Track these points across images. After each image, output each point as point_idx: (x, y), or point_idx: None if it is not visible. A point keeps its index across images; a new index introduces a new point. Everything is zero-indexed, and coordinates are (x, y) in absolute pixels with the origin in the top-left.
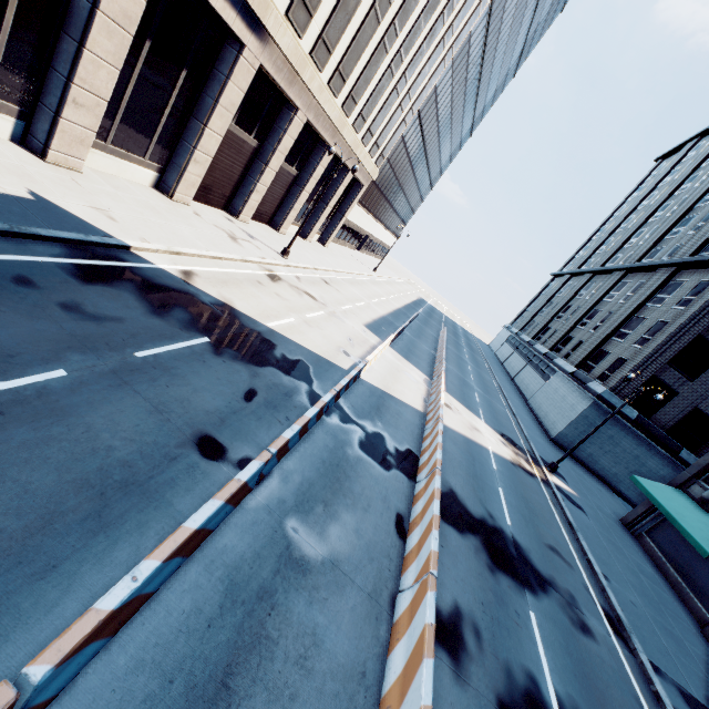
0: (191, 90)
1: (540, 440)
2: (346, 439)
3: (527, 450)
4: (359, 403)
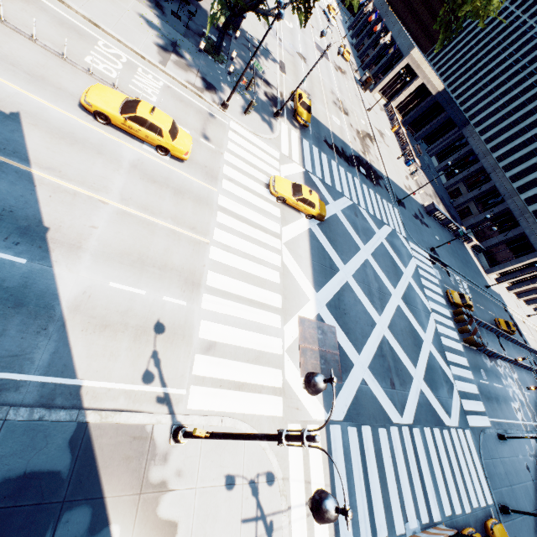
0: (534, 277)
1: None
2: (530, 356)
3: None
4: (534, 357)
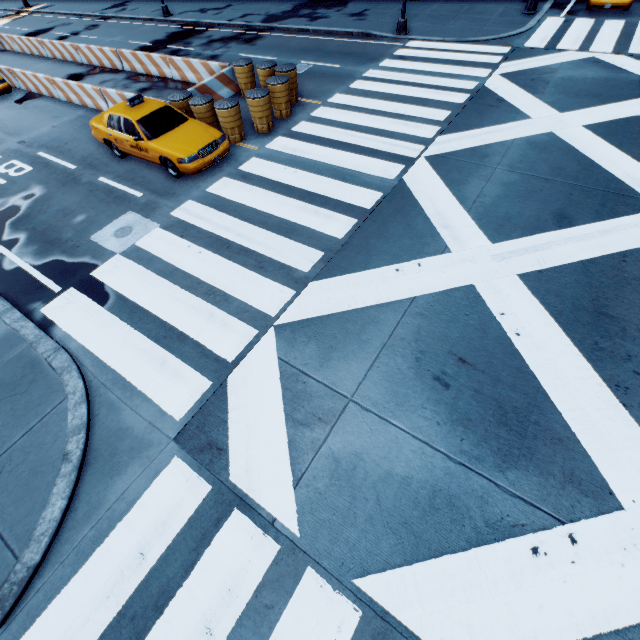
0: None
1: (12, 4)
2: None
3: (13, 13)
4: None
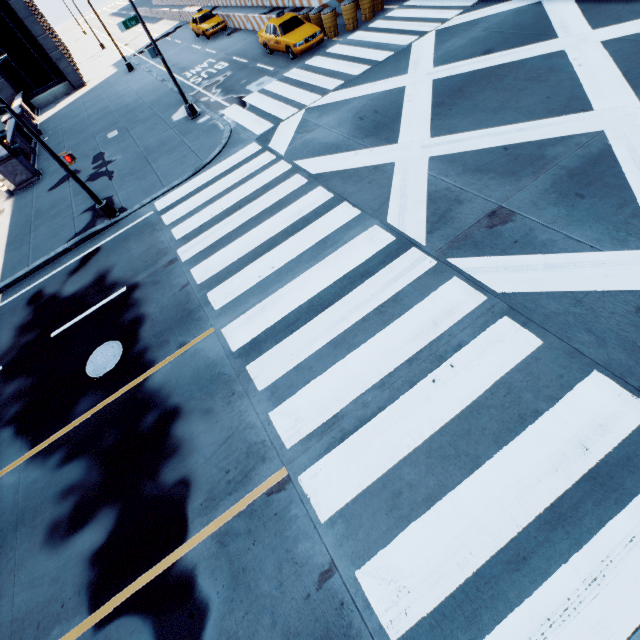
0: None
1: None
2: None
3: None
4: None
